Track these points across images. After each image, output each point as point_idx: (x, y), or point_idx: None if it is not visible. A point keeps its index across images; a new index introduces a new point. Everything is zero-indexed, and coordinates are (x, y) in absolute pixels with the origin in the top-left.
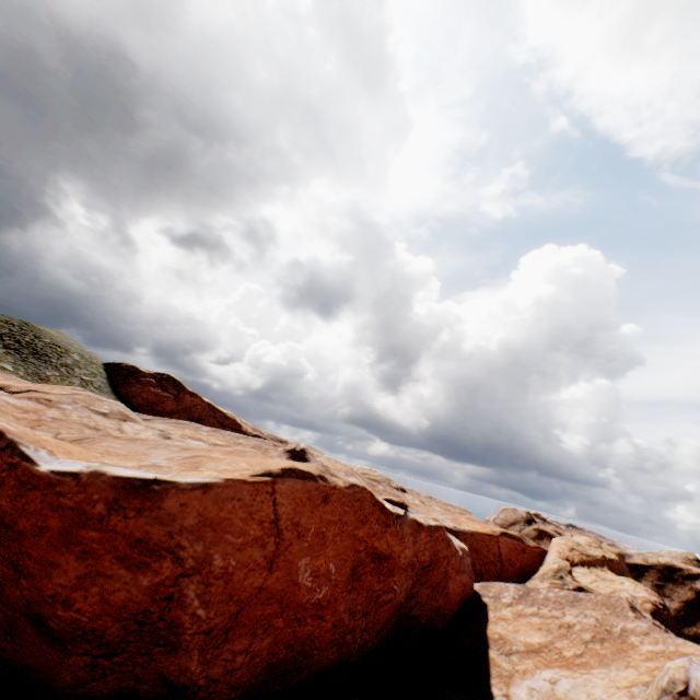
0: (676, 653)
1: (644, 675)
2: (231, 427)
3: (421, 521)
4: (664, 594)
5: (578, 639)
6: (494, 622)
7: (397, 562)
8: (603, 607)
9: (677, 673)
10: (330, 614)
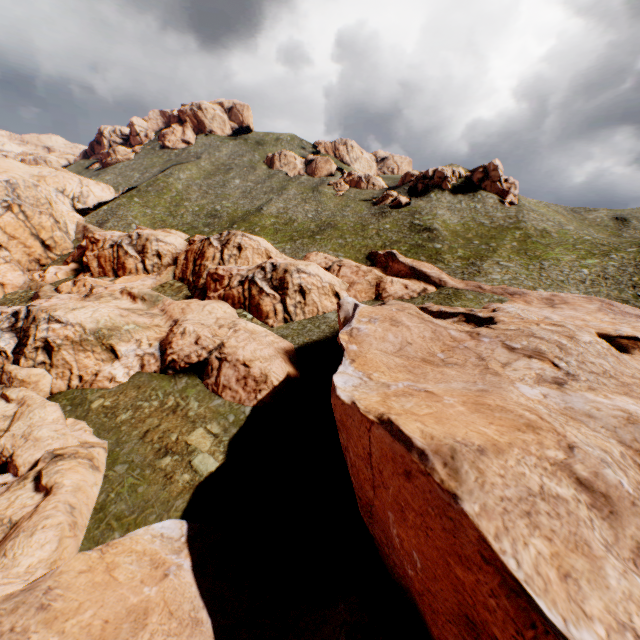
0: None
1: None
2: None
3: None
4: None
5: None
6: None
7: None
8: None
9: None
10: (430, 617)
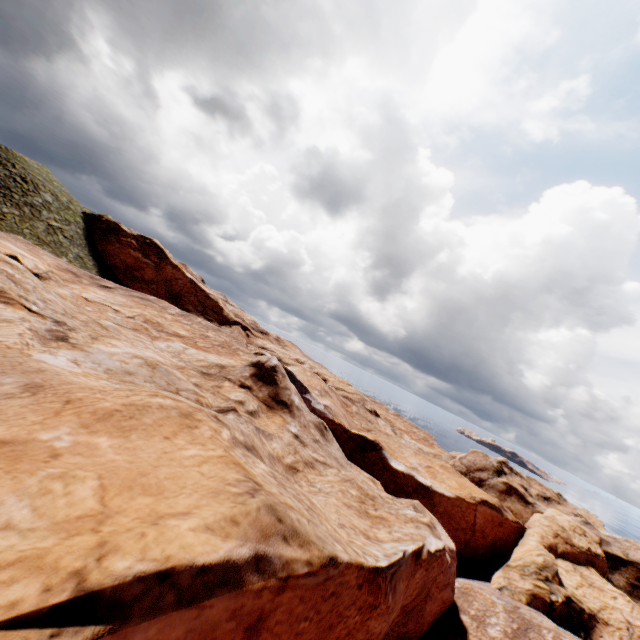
0: None
1: None
2: (212, 309)
3: (419, 549)
4: (639, 597)
5: None
6: None
7: None
8: None
9: None
10: None
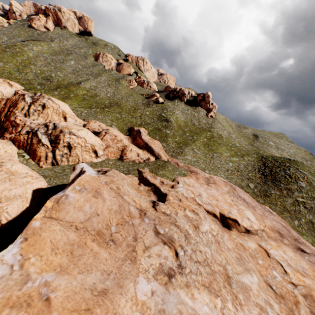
0: None
1: None
2: None
3: None
4: None
5: None
6: None
7: None
8: None
9: None
10: None
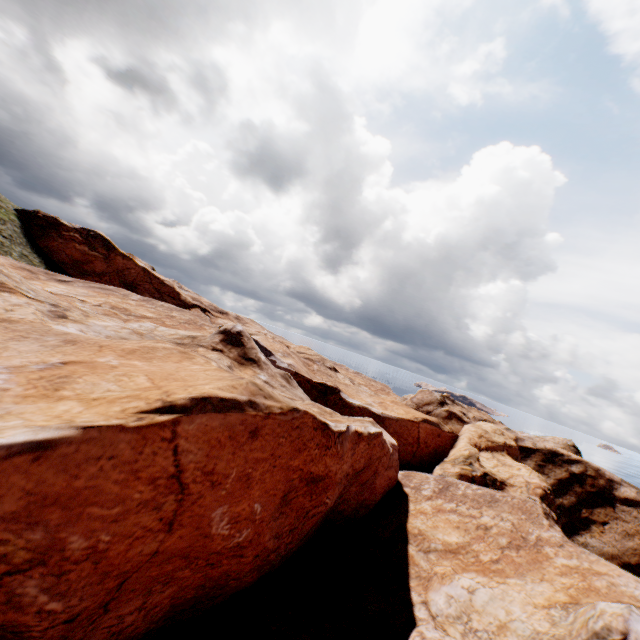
0: (590, 571)
1: (560, 593)
2: (169, 294)
3: (361, 430)
4: (543, 472)
5: (494, 543)
6: (415, 516)
7: (333, 479)
8: (519, 512)
9: (615, 621)
10: (252, 549)
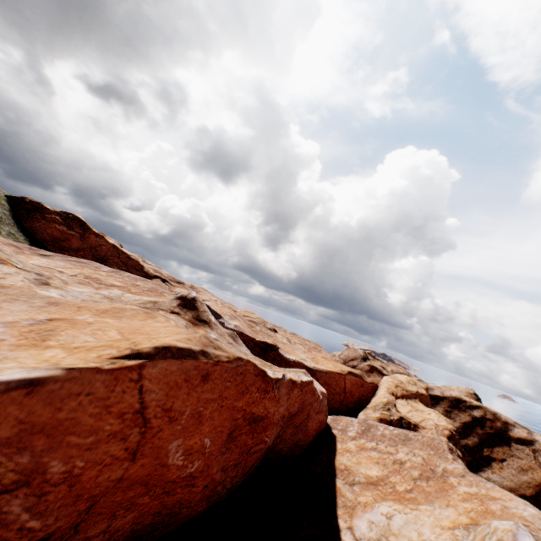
0: (487, 497)
1: (463, 516)
2: (134, 267)
3: (295, 378)
4: (450, 417)
5: (408, 475)
6: (341, 454)
7: (271, 420)
8: (428, 448)
9: (506, 536)
10: (202, 480)
